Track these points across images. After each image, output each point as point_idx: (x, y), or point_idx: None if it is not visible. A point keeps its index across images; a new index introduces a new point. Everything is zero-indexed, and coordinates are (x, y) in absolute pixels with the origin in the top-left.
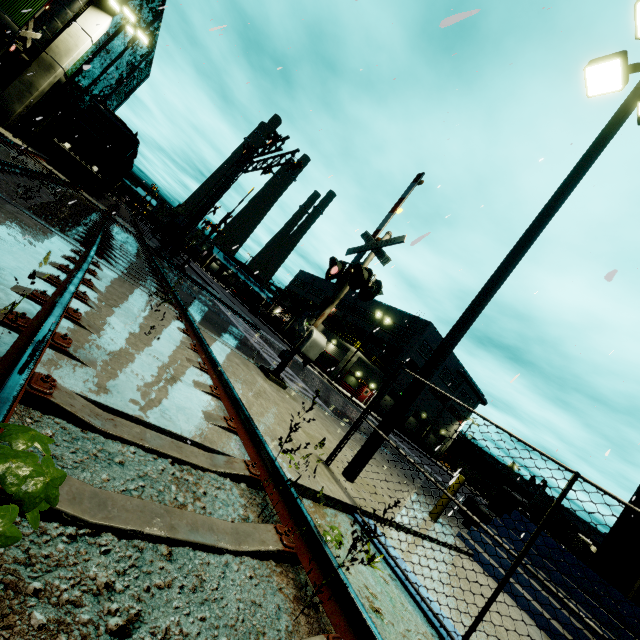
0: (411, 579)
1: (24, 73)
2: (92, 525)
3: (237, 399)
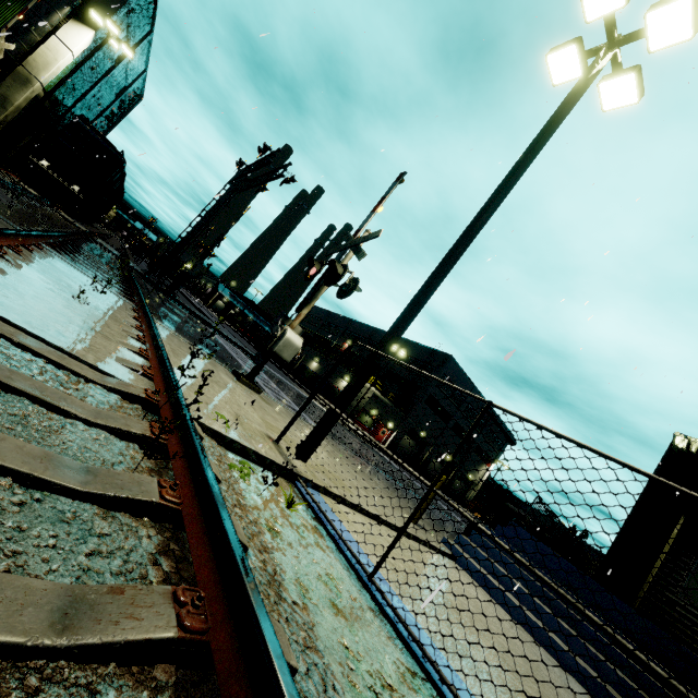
0: (343, 534)
1: None
2: None
3: (163, 356)
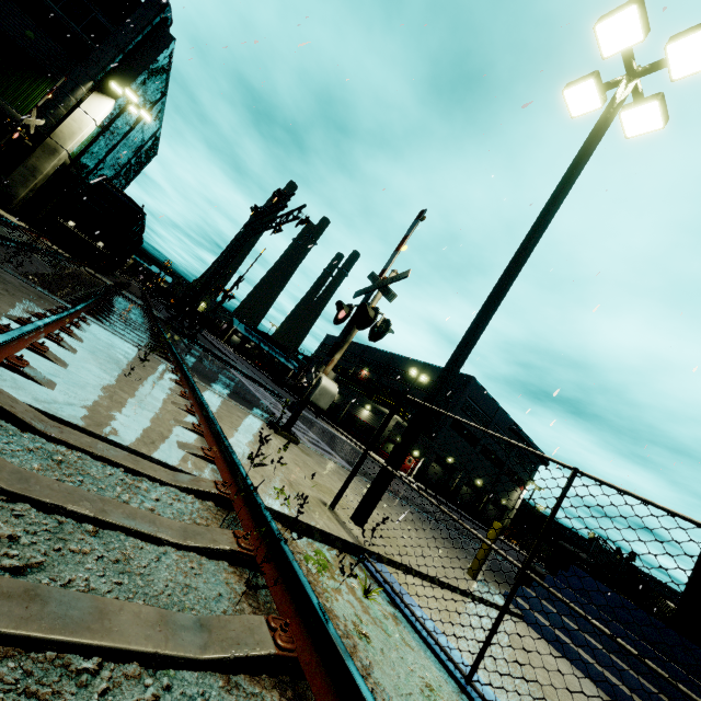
0: (421, 618)
1: (28, 159)
2: (7, 492)
3: (219, 432)
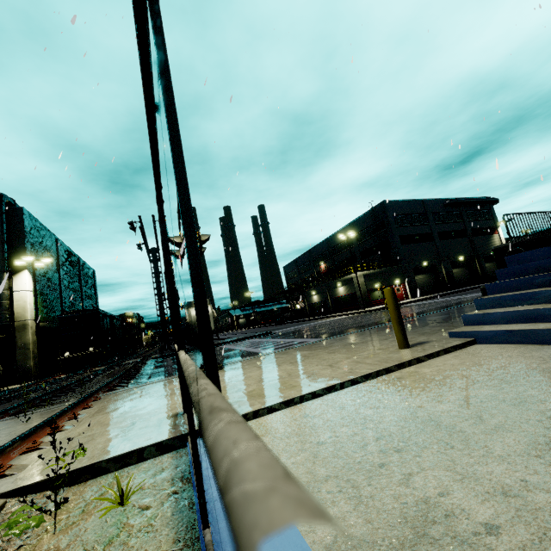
0: None
1: (17, 343)
2: None
3: None
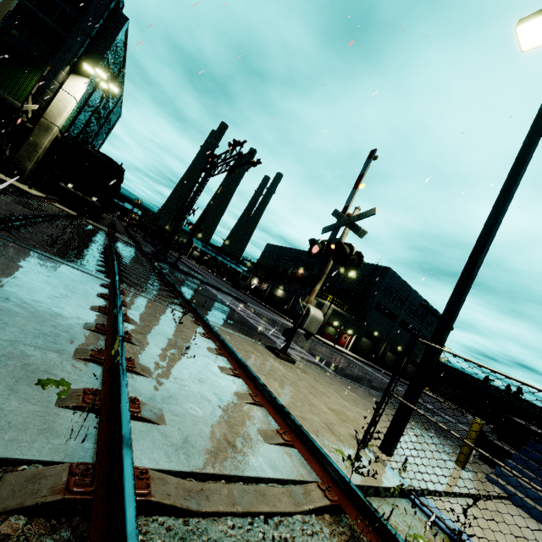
0: None
1: (29, 137)
2: None
3: (280, 406)
